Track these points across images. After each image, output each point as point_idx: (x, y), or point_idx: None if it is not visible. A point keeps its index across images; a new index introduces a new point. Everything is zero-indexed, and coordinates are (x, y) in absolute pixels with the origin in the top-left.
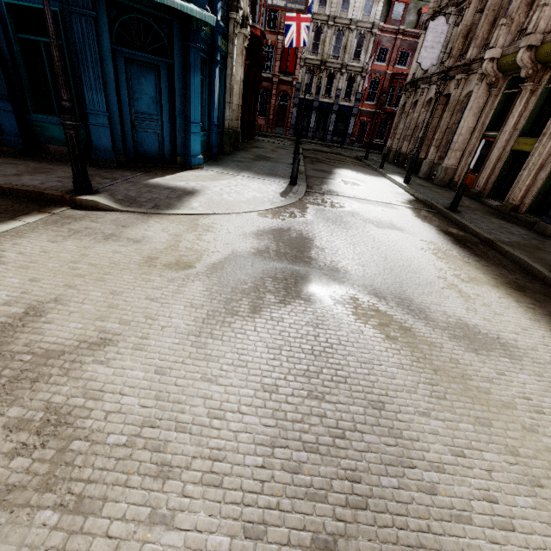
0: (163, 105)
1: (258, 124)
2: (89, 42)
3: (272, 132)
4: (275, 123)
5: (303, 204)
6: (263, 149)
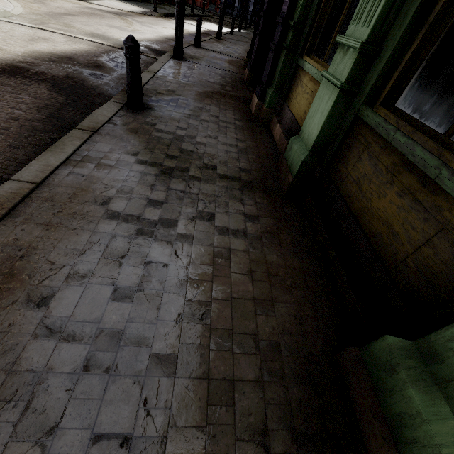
0: None
1: (196, 0)
2: None
3: (206, 8)
4: (209, 0)
5: (149, 16)
6: (171, 7)
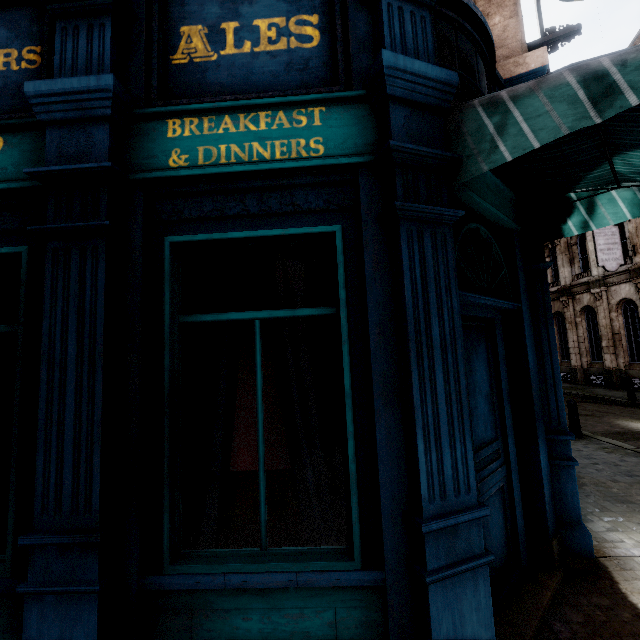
0: (503, 407)
1: None
2: (437, 289)
3: None
4: None
5: None
6: None
